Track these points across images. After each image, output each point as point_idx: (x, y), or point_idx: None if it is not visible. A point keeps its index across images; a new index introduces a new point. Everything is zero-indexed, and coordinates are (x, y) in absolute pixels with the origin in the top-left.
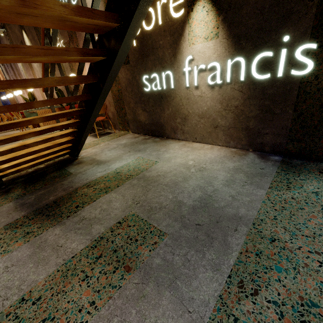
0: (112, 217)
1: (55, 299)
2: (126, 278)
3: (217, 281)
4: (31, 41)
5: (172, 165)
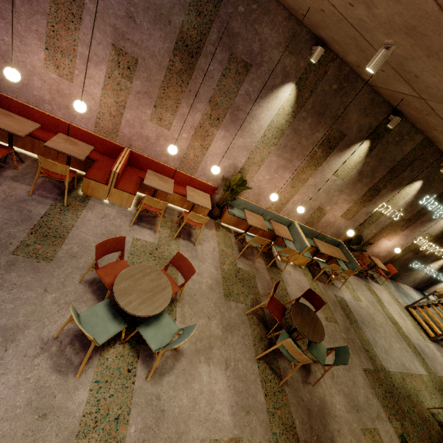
0: None
1: None
2: None
3: None
4: (366, 164)
5: None
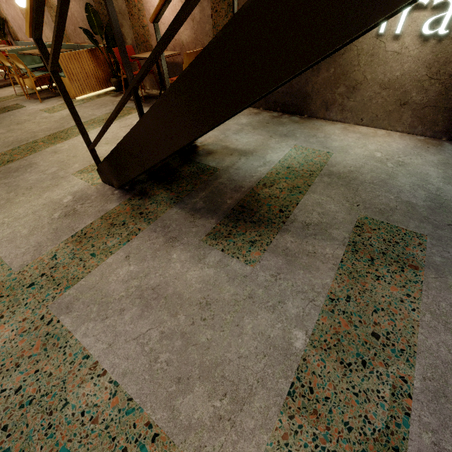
0: (342, 221)
1: (367, 296)
2: (420, 274)
3: None
4: None
5: (356, 157)
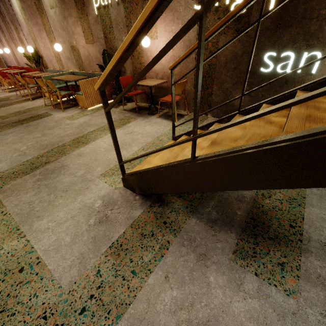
0: None
1: None
2: None
3: None
4: None
5: None
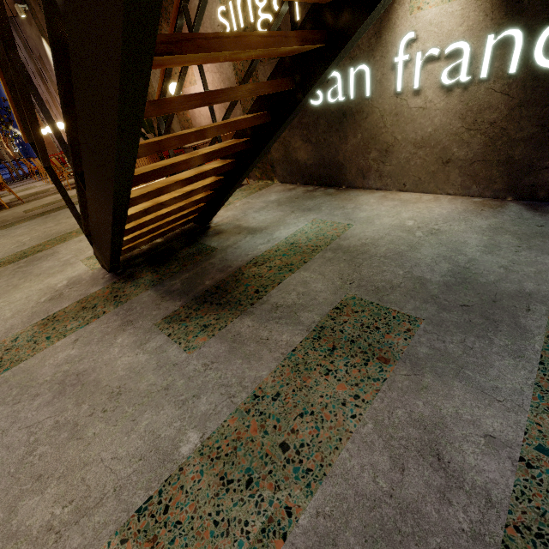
0: (321, 302)
1: (301, 394)
2: (388, 370)
3: (524, 369)
4: None
5: (379, 228)
